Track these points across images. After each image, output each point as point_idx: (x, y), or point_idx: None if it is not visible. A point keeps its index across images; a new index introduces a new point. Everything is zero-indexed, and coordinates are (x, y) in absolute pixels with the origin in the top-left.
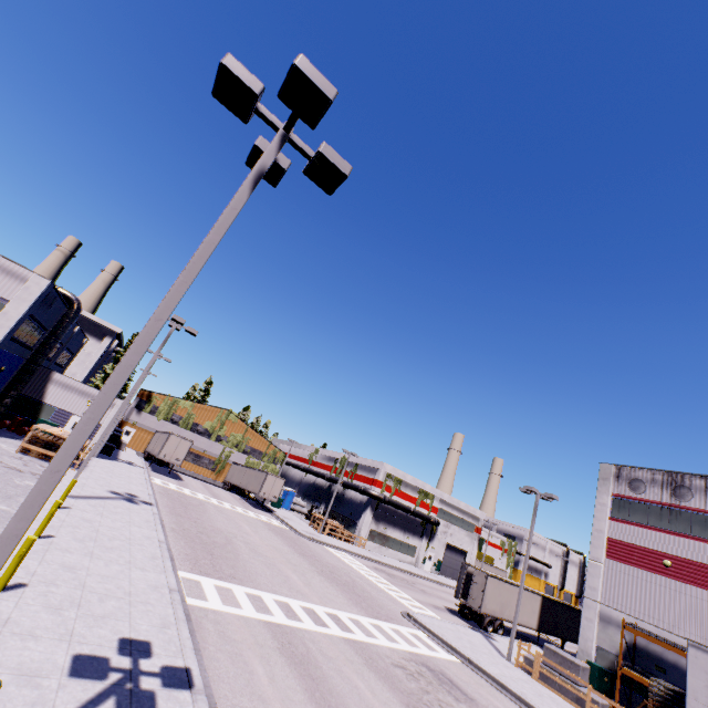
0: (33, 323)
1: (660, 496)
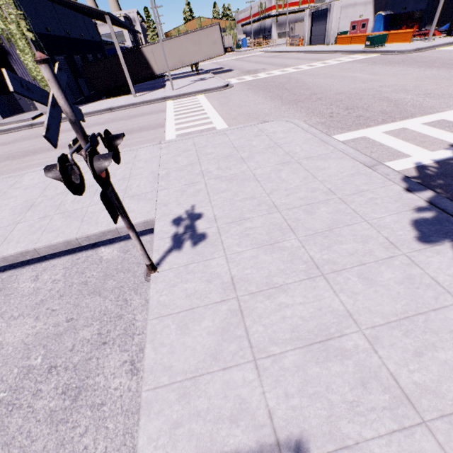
0: (129, 33)
1: None
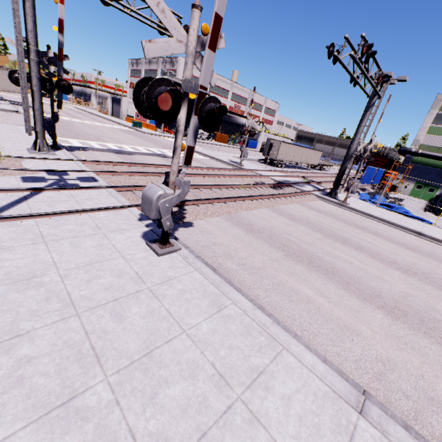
0: None
1: (135, 67)
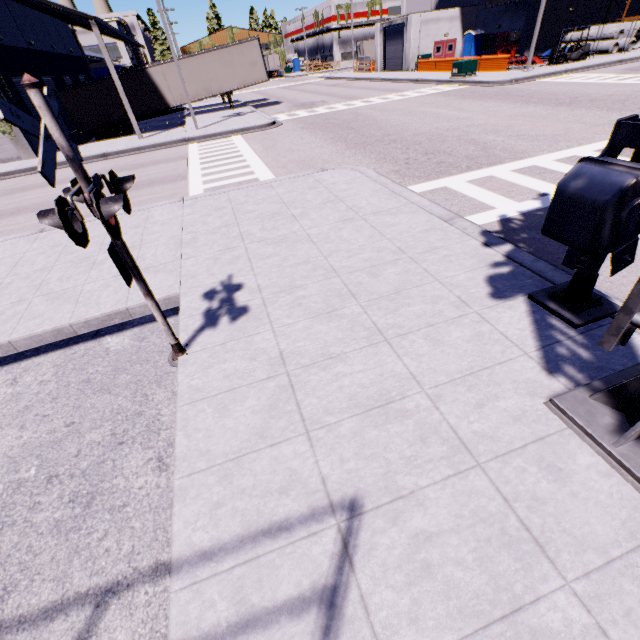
0: (126, 46)
1: None
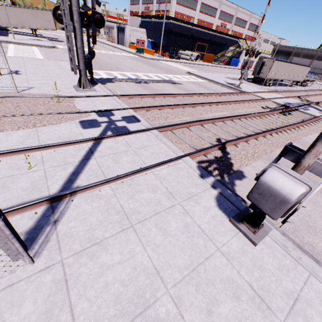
0: None
1: None
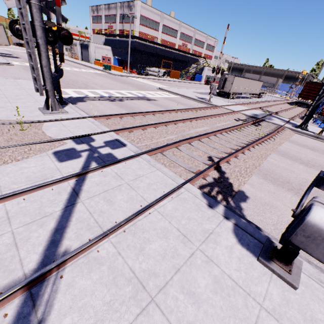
0: None
1: (96, 14)
